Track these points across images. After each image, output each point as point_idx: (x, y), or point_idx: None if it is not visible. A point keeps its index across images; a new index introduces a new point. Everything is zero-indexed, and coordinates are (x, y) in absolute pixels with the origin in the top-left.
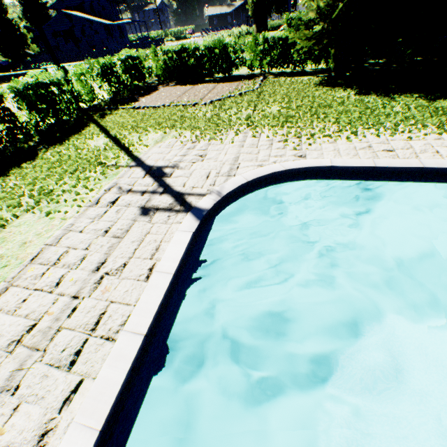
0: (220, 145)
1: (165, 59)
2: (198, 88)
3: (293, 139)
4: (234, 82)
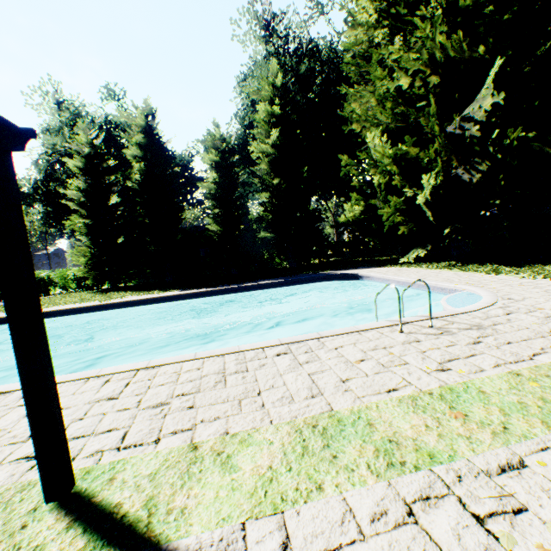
0: None
1: None
2: None
3: None
4: (45, 296)
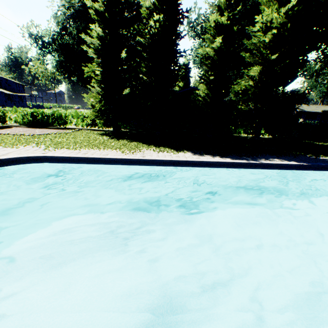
0: (9, 149)
1: (24, 114)
2: (38, 130)
3: (52, 148)
4: (63, 129)
